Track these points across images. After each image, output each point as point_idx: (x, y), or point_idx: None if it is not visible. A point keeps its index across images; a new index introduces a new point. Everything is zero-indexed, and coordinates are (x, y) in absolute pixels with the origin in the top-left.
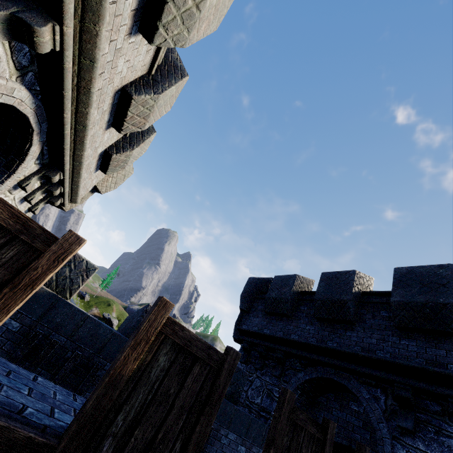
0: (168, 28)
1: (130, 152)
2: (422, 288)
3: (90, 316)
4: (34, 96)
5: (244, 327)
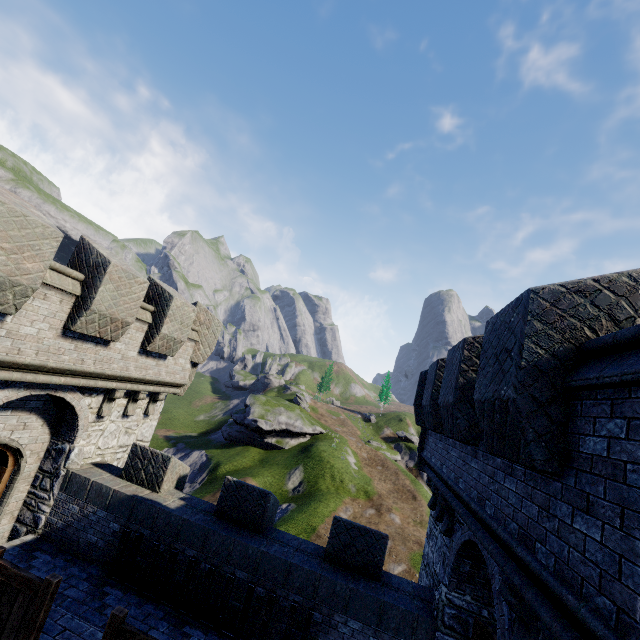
0: (2, 303)
1: (160, 335)
2: (494, 366)
3: (171, 504)
4: (16, 386)
5: (424, 453)
